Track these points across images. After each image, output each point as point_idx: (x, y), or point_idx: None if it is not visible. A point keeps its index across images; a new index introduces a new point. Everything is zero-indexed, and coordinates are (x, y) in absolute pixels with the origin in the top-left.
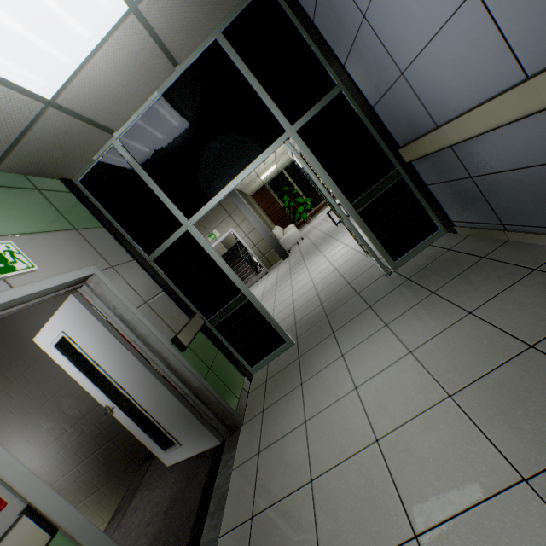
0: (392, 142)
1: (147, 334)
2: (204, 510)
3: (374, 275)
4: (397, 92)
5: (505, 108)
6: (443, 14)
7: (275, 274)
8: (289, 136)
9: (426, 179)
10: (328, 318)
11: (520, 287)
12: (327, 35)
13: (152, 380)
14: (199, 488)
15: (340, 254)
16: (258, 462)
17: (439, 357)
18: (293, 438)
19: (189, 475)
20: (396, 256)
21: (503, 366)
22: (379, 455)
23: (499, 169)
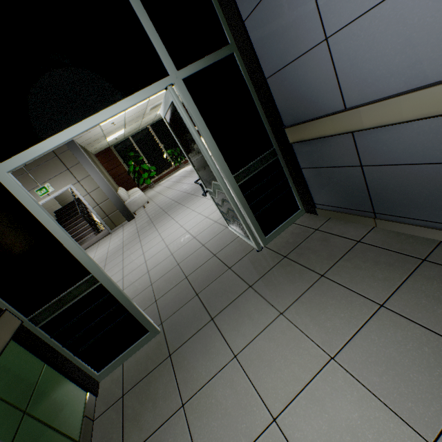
0: (278, 119)
1: None
2: None
3: (243, 248)
4: (309, 62)
5: None
6: None
7: (120, 235)
8: (173, 82)
9: (304, 162)
10: (199, 297)
11: (422, 279)
12: None
13: None
14: None
15: (196, 222)
16: None
17: (378, 370)
18: None
19: None
20: (267, 231)
21: None
22: None
23: (403, 161)
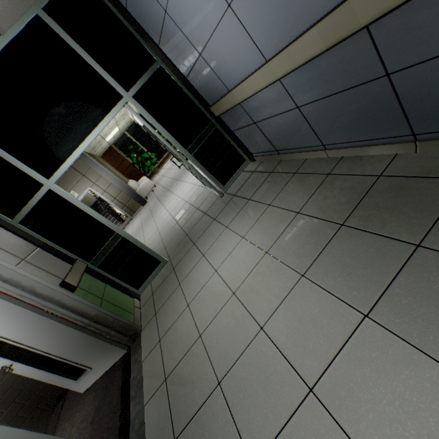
0: (204, 102)
1: (33, 286)
2: (127, 399)
3: (213, 198)
4: (200, 67)
5: (261, 79)
6: (215, 18)
7: (139, 218)
8: (127, 101)
9: (231, 127)
10: (188, 236)
11: (290, 184)
12: (140, 21)
13: (49, 323)
14: (117, 389)
15: (187, 191)
16: (161, 346)
17: (258, 234)
18: (182, 319)
19: (106, 386)
20: (224, 182)
21: (288, 227)
22: (236, 300)
23: (267, 116)
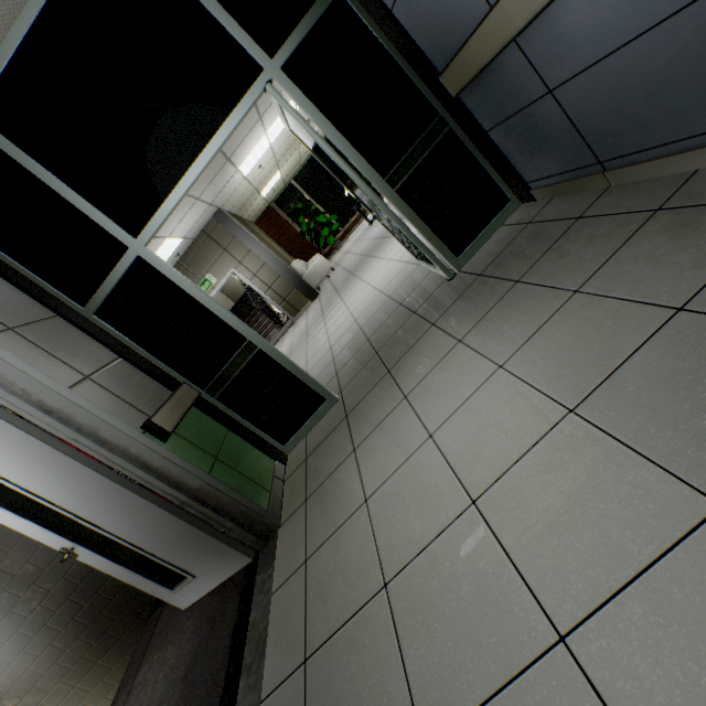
0: (428, 68)
1: (95, 425)
2: (237, 664)
3: (433, 283)
4: None
5: None
6: None
7: (303, 321)
8: (271, 78)
9: (485, 121)
10: (379, 355)
11: (642, 238)
12: None
13: (121, 493)
14: (227, 632)
15: (384, 273)
16: (306, 576)
17: (544, 362)
18: (351, 528)
19: (214, 616)
20: (458, 249)
21: (644, 348)
22: (480, 524)
23: (593, 58)
